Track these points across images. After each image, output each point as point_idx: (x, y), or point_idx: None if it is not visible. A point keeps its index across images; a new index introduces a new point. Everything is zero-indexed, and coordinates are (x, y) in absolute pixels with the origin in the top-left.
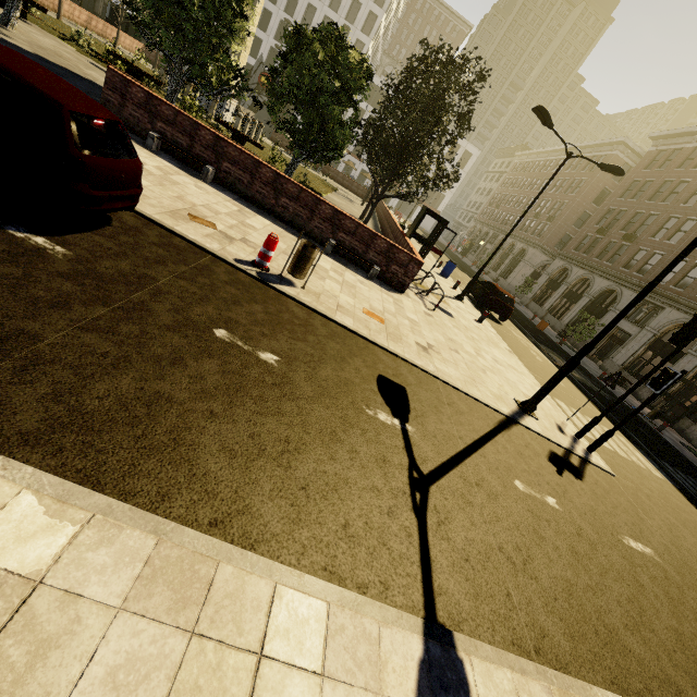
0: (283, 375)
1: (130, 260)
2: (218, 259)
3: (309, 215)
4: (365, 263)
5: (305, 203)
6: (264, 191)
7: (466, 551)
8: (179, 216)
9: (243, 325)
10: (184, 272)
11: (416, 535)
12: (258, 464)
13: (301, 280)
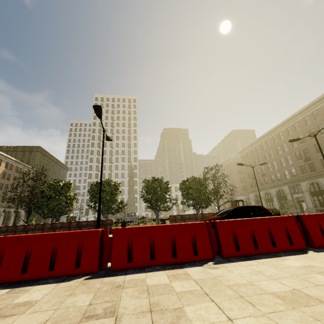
0: None
1: None
2: None
3: None
4: None
5: None
6: None
7: None
8: None
9: None
10: None
11: None
12: None
13: None
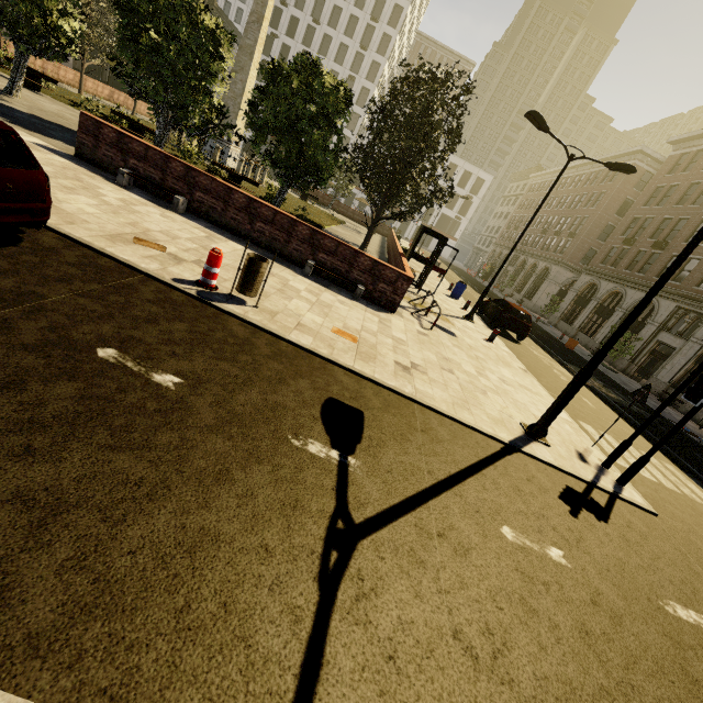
0: (178, 399)
1: (18, 278)
2: (151, 279)
3: (287, 237)
4: (347, 282)
5: (281, 225)
6: (238, 217)
7: (393, 642)
8: (120, 239)
9: (147, 344)
10: (93, 290)
11: (309, 619)
12: (67, 519)
13: (257, 299)
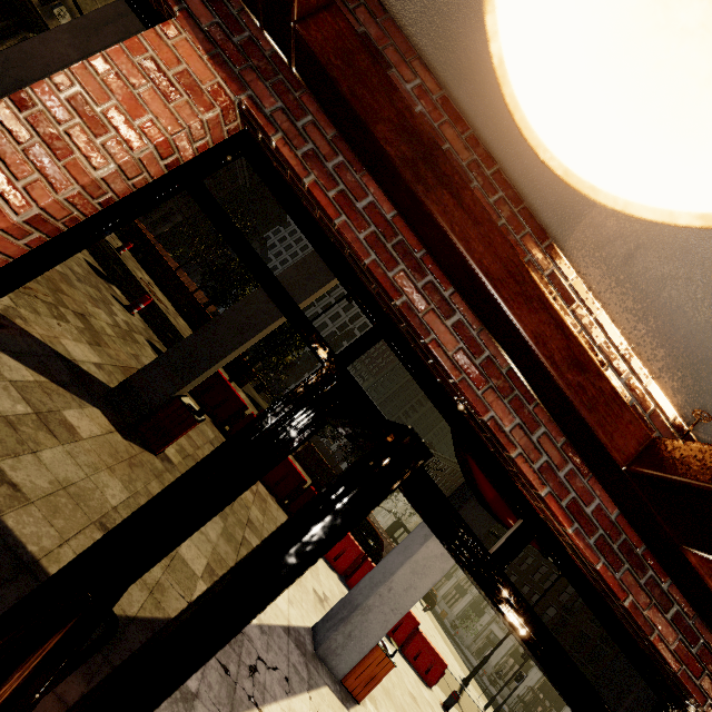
0: None
1: None
2: None
3: None
4: None
5: None
6: None
7: None
8: None
9: None
10: None
11: None
12: None
13: None
